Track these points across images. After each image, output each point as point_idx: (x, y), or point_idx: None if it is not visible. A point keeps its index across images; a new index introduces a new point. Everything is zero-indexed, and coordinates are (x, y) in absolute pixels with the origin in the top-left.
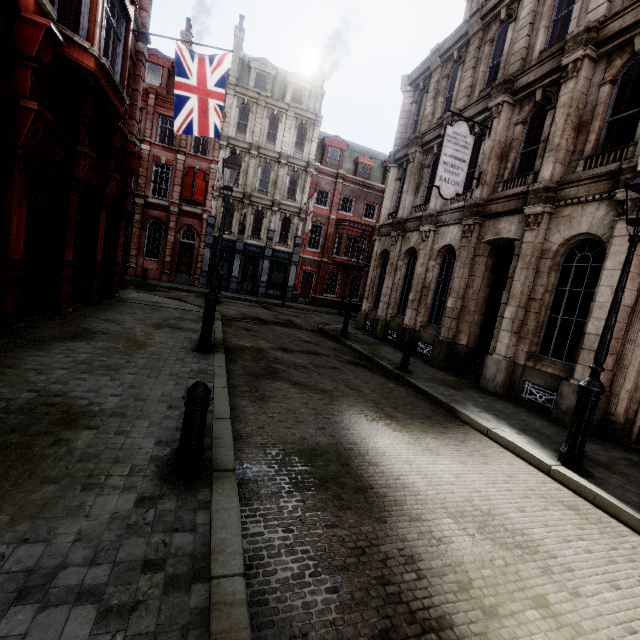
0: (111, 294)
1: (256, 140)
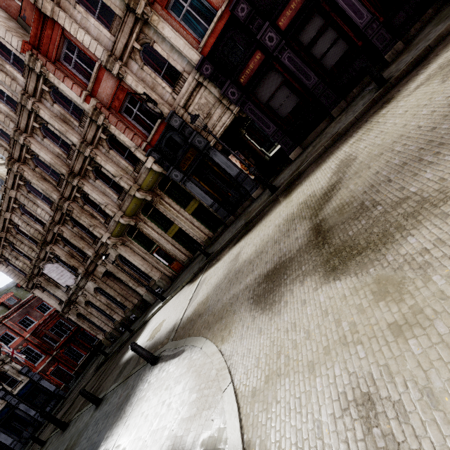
0: None
1: None
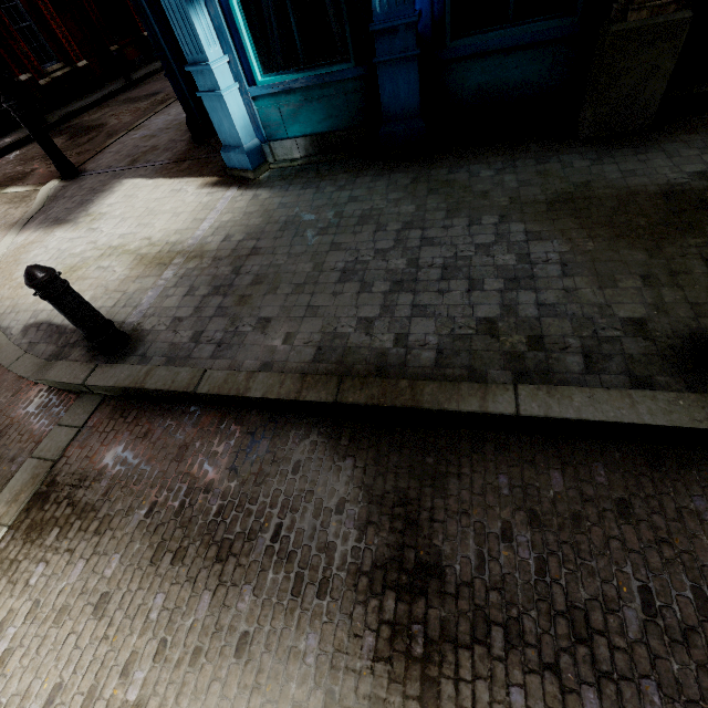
0: None
1: None
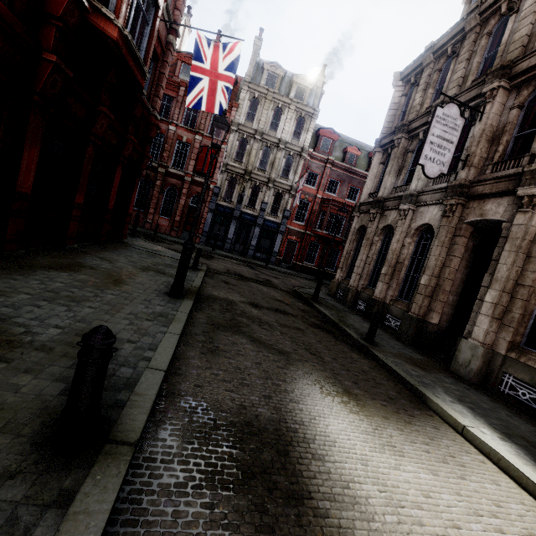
0: (120, 239)
1: (261, 127)
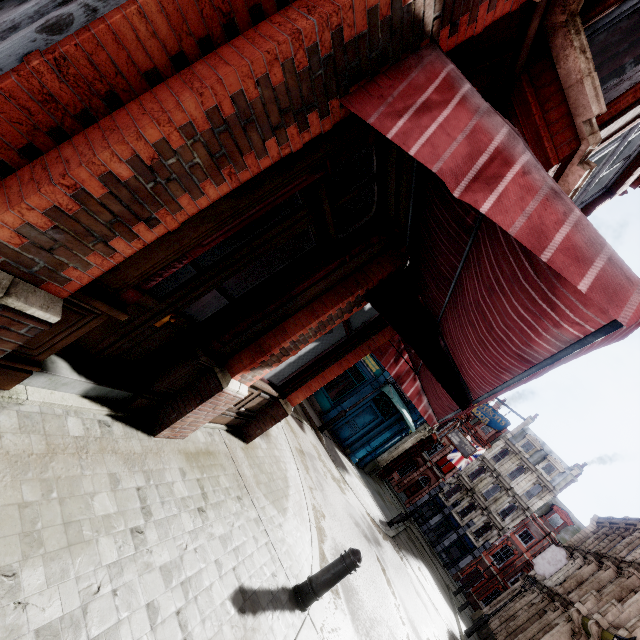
0: (382, 479)
1: (501, 470)
